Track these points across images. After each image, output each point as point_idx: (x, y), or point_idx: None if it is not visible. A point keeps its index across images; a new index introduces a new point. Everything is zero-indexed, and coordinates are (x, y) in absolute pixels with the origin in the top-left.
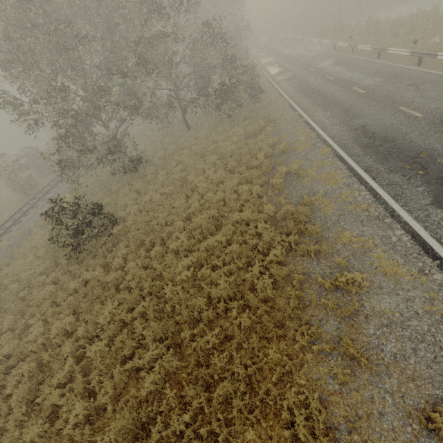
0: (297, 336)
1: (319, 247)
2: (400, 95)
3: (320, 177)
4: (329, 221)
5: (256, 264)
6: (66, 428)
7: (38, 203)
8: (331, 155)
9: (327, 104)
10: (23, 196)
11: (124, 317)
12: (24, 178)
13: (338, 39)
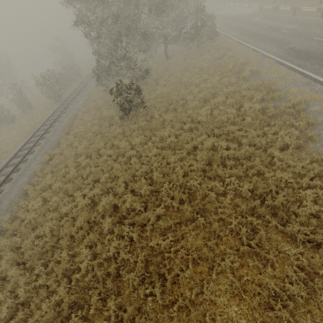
0: (276, 122)
1: (279, 94)
2: (312, 32)
3: (270, 72)
4: (281, 88)
5: (247, 104)
6: (170, 162)
7: (71, 103)
8: (274, 63)
9: (265, 39)
10: (53, 102)
11: (176, 133)
12: (56, 89)
13: (262, 4)
